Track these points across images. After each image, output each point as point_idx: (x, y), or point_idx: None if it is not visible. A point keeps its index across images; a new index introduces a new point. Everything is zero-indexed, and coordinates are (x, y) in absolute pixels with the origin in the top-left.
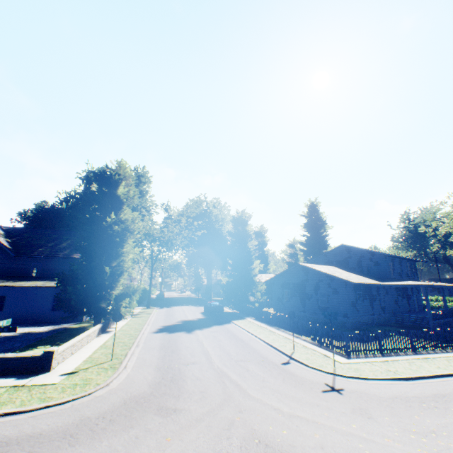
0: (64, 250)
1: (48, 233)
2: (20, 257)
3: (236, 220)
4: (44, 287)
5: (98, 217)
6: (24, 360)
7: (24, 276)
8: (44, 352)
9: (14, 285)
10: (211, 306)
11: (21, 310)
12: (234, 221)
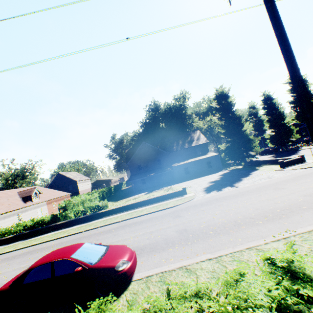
0: (184, 145)
1: (166, 141)
2: (169, 153)
3: (265, 99)
4: (200, 159)
5: (234, 115)
6: (295, 160)
7: (176, 161)
8: (300, 156)
9: (189, 162)
10: (270, 150)
11: (196, 171)
12: (264, 99)
